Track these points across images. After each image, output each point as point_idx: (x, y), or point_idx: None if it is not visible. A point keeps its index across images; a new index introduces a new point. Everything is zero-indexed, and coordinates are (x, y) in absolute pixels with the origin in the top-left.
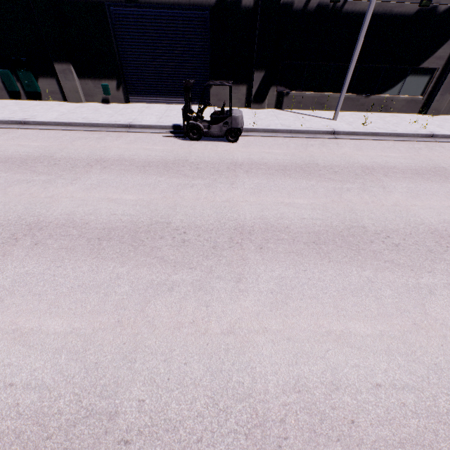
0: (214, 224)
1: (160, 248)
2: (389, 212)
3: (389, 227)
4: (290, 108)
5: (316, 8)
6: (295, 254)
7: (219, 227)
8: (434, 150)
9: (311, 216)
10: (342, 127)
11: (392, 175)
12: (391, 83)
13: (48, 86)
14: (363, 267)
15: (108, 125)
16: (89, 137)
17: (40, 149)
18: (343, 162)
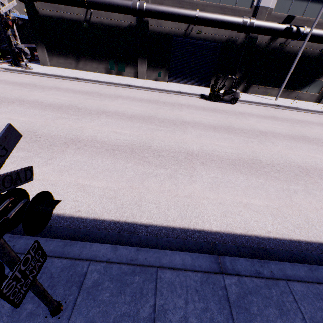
0: (251, 129)
1: (238, 133)
2: (316, 134)
3: (318, 138)
4: (250, 93)
5: (272, 48)
6: (287, 140)
7: (253, 130)
8: None
9: (286, 132)
10: (281, 104)
11: (312, 124)
12: (303, 86)
13: (129, 69)
14: (313, 145)
15: (169, 91)
16: (165, 95)
17: (150, 97)
18: (288, 117)
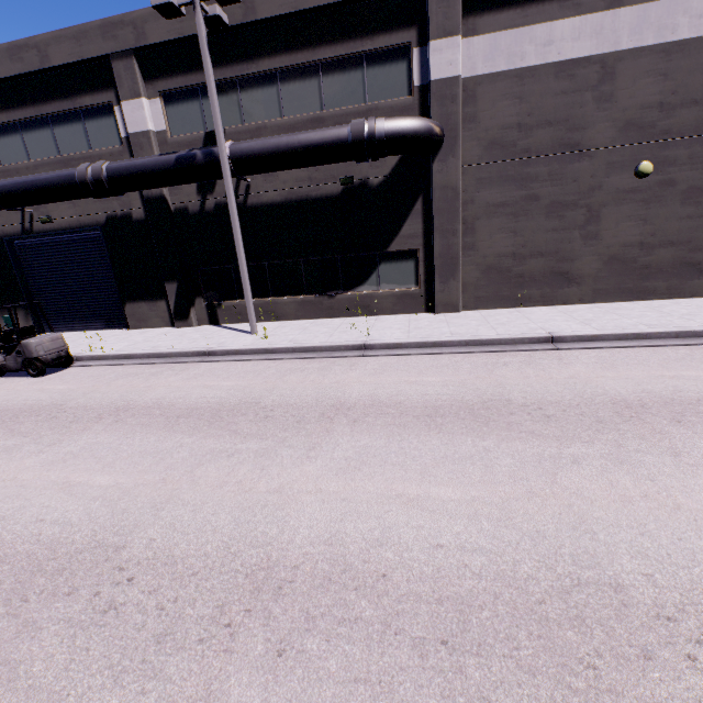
0: None
1: None
2: None
3: None
4: (231, 322)
5: (216, 208)
6: None
7: None
8: (320, 372)
9: None
10: (234, 344)
11: (129, 420)
12: (361, 275)
13: None
14: None
15: None
16: None
17: None
18: (112, 399)
